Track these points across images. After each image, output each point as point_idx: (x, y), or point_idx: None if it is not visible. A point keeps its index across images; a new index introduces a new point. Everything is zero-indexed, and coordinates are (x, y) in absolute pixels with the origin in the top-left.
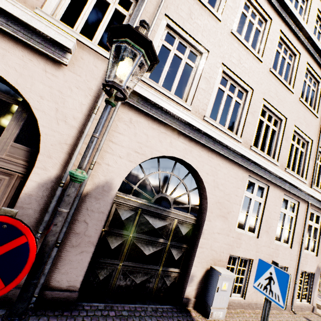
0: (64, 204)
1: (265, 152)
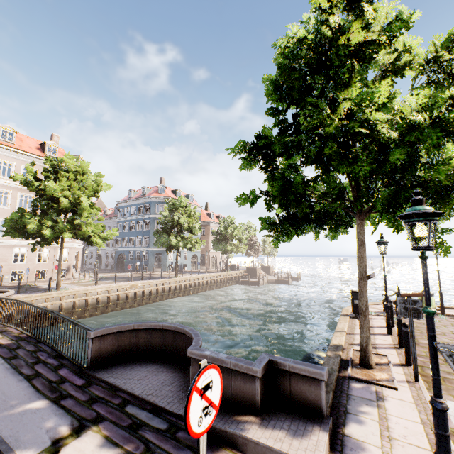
0: None
1: None
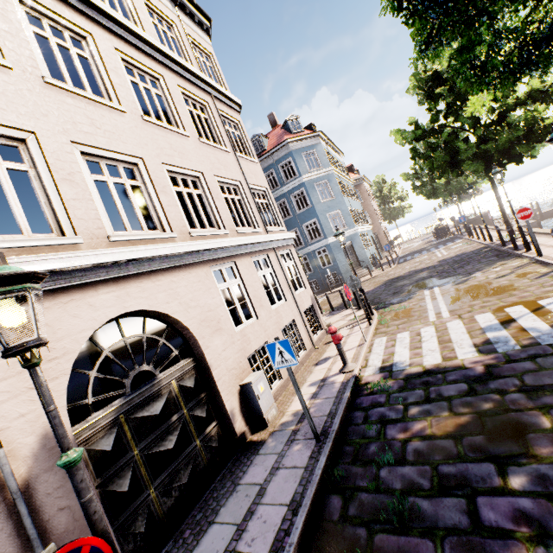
0: (86, 490)
1: (207, 227)
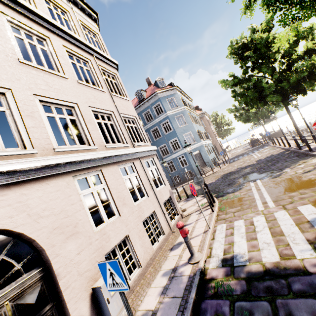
0: None
1: (77, 144)
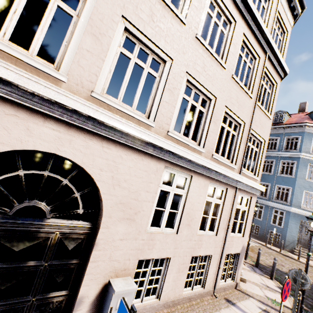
0: None
1: (189, 137)
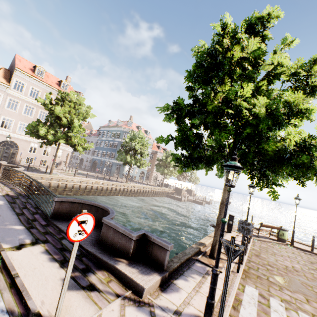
0: None
1: None
